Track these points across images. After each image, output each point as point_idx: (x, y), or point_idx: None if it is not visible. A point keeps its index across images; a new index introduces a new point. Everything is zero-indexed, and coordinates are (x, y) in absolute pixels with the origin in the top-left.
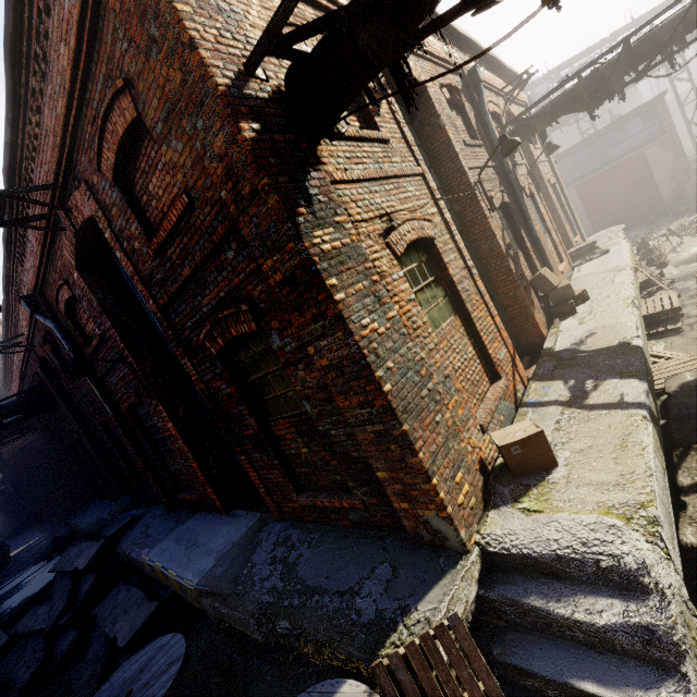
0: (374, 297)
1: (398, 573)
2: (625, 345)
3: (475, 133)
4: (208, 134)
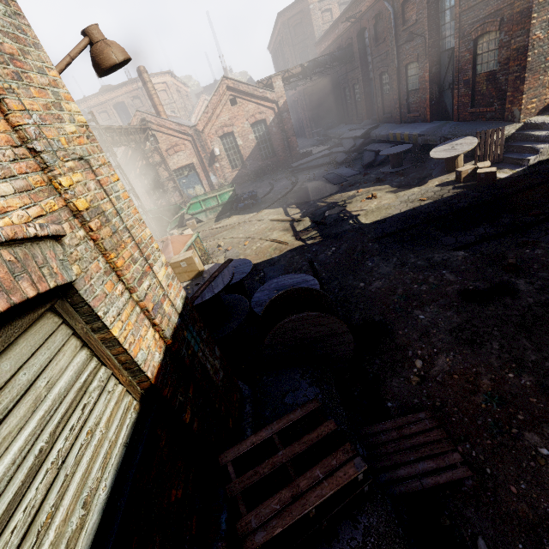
0: (547, 23)
1: (493, 126)
2: None
3: None
4: None
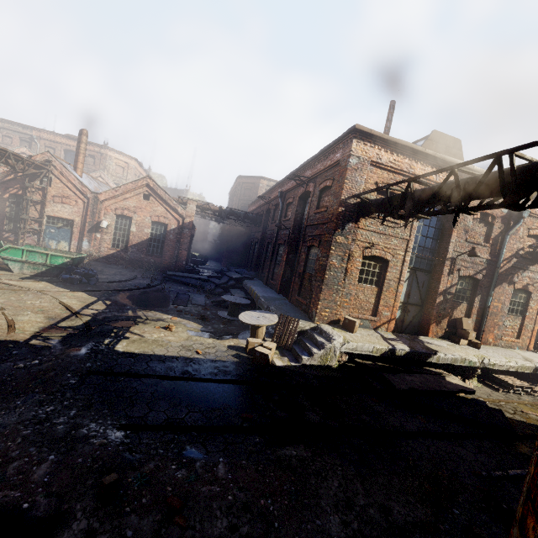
0: (341, 258)
1: (299, 316)
2: (434, 350)
3: (489, 239)
4: (335, 204)
